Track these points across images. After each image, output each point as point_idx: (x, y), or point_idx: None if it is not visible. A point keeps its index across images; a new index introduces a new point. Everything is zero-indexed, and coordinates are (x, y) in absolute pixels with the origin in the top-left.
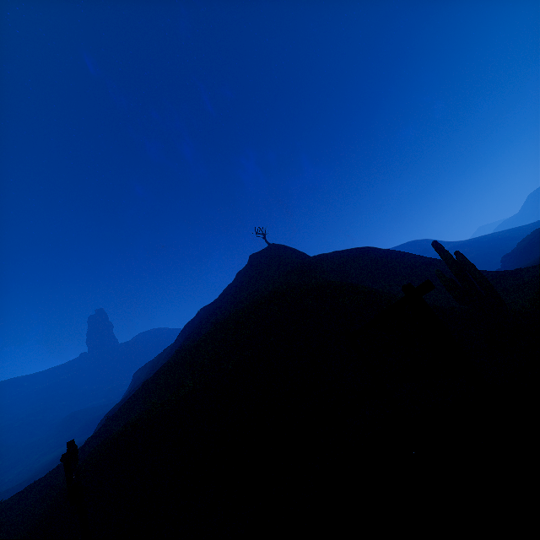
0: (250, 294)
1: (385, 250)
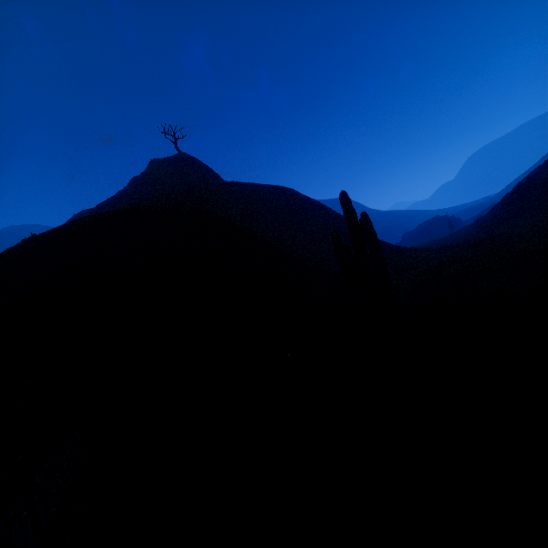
0: (124, 206)
1: (305, 196)
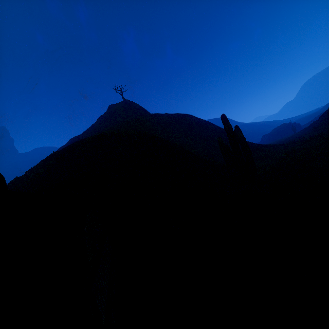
0: (97, 133)
1: (198, 118)
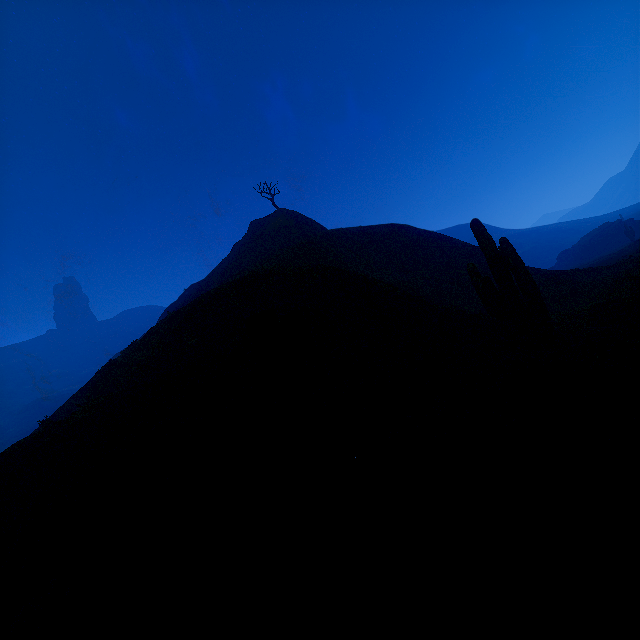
0: (236, 274)
1: (422, 230)
